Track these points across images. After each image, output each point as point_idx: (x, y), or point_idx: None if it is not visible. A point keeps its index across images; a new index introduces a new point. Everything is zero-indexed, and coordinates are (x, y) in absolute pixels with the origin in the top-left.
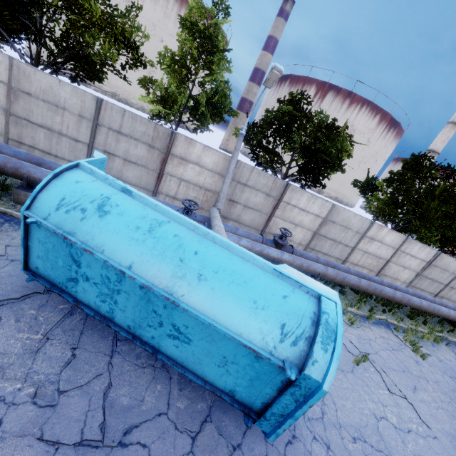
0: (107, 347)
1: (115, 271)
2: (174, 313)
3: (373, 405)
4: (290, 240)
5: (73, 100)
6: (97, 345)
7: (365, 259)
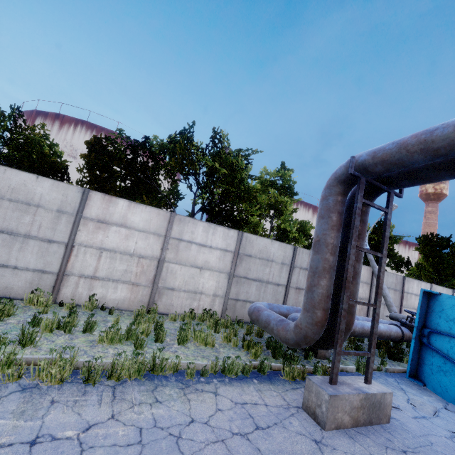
0: None
1: None
2: None
3: None
4: None
5: (279, 252)
6: None
7: None
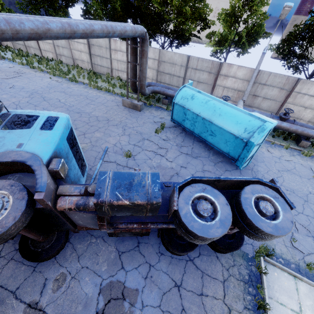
0: (192, 141)
1: (195, 115)
2: (211, 126)
3: (313, 190)
4: (300, 119)
5: (179, 59)
6: (189, 140)
7: None
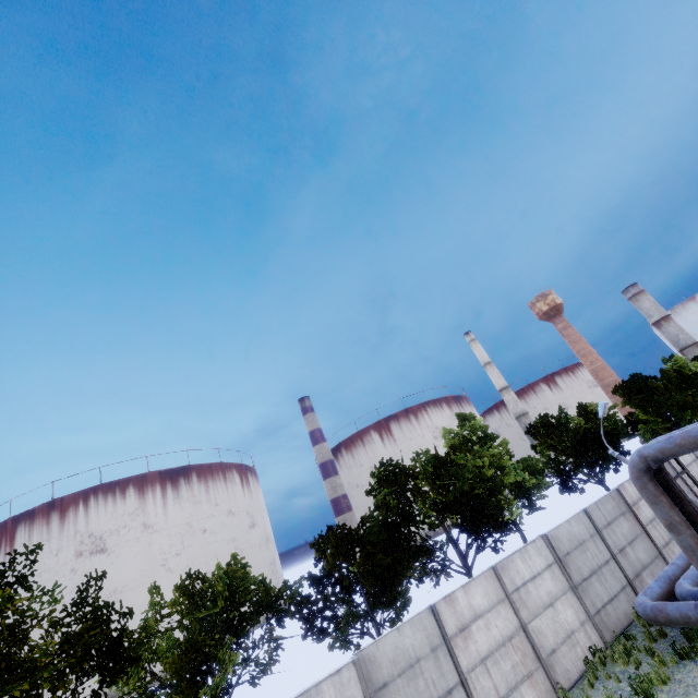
0: None
1: None
2: None
3: None
4: None
5: (580, 528)
6: None
7: None
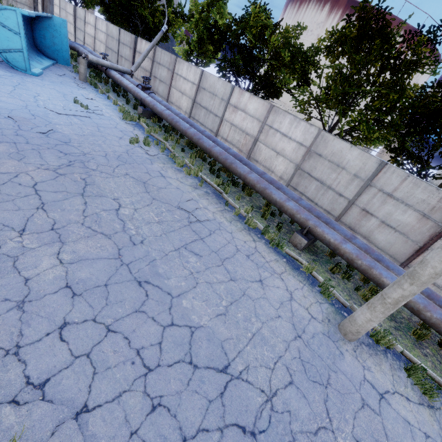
0: None
1: None
2: None
3: (46, 96)
4: (180, 108)
5: (115, 33)
6: None
7: (233, 134)
